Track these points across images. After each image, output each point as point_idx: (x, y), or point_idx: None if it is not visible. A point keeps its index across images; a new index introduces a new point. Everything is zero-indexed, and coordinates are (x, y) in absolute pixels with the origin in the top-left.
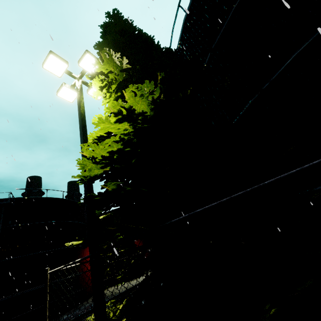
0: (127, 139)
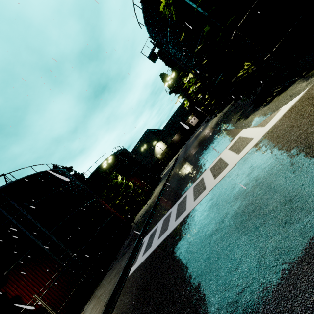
0: None
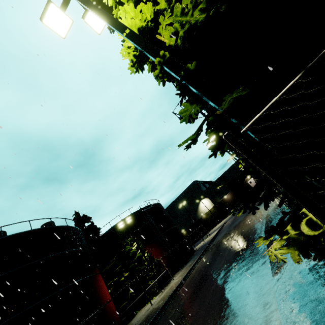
0: None
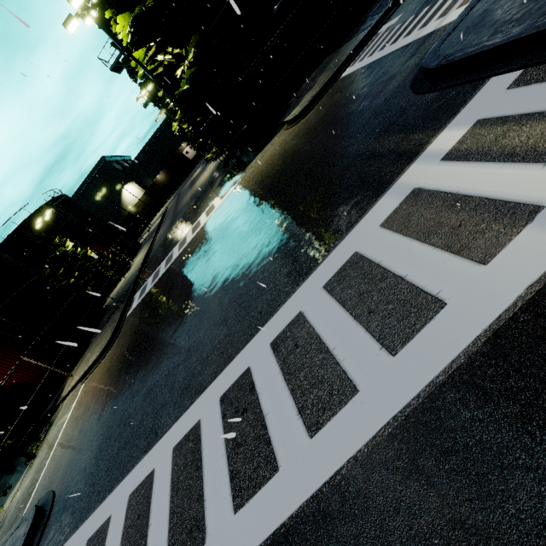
0: (188, 65)
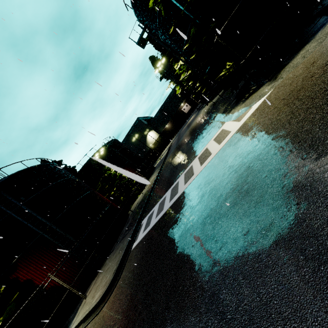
0: None
